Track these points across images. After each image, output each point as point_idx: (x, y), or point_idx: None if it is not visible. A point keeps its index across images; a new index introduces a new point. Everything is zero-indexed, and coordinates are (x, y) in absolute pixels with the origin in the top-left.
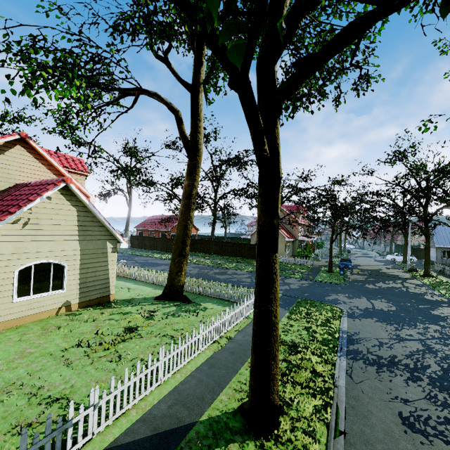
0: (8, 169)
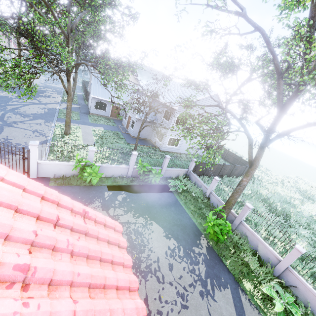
0: None
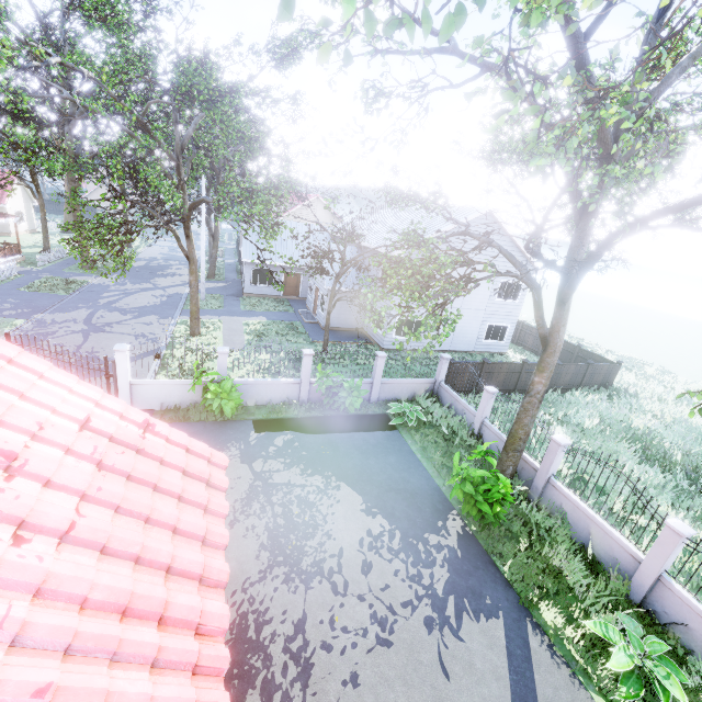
0: None
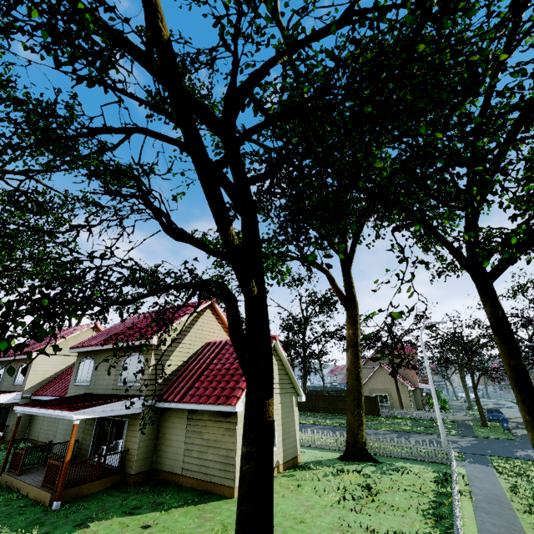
0: (202, 330)
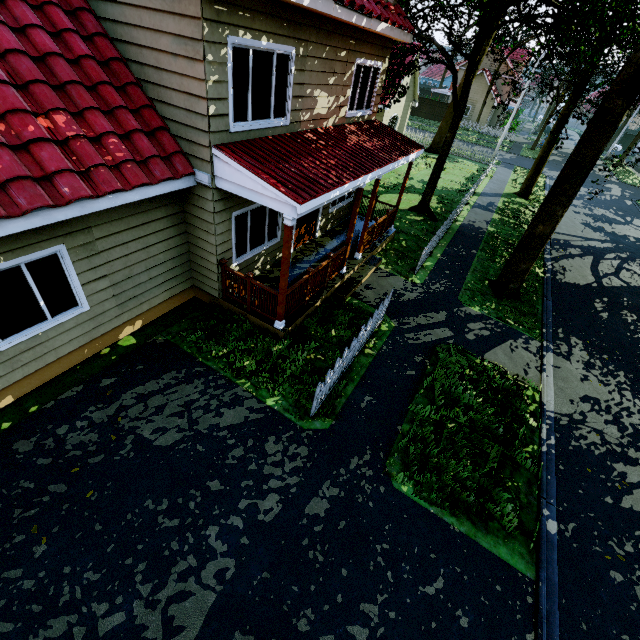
0: None
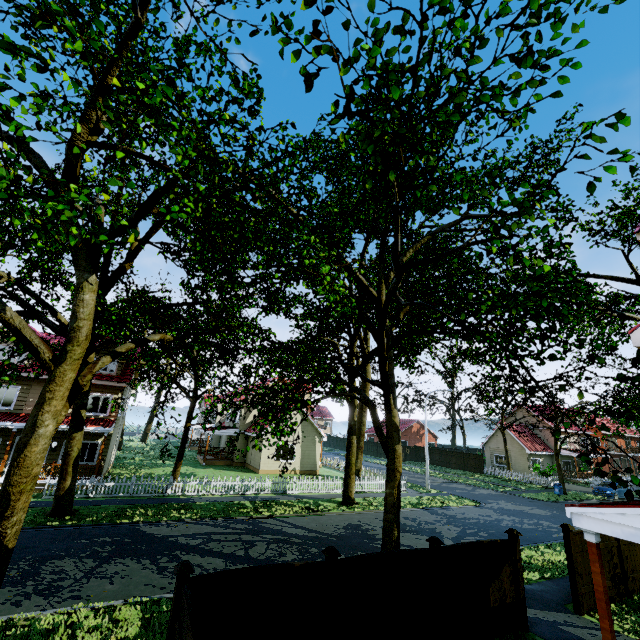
0: None
